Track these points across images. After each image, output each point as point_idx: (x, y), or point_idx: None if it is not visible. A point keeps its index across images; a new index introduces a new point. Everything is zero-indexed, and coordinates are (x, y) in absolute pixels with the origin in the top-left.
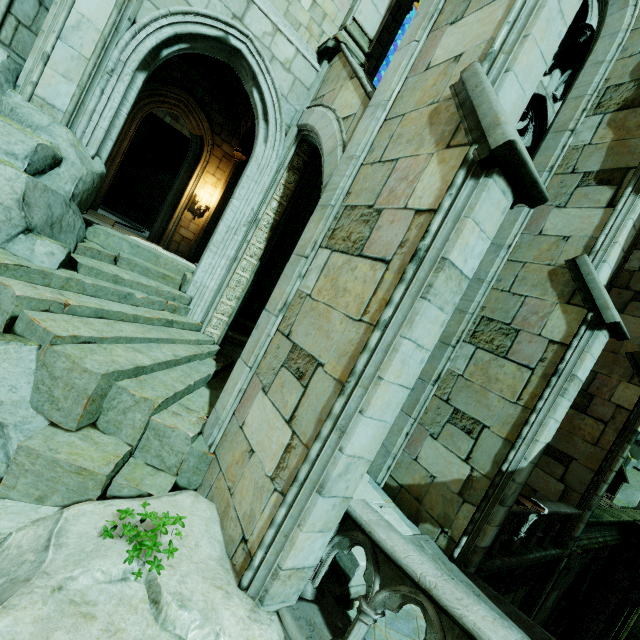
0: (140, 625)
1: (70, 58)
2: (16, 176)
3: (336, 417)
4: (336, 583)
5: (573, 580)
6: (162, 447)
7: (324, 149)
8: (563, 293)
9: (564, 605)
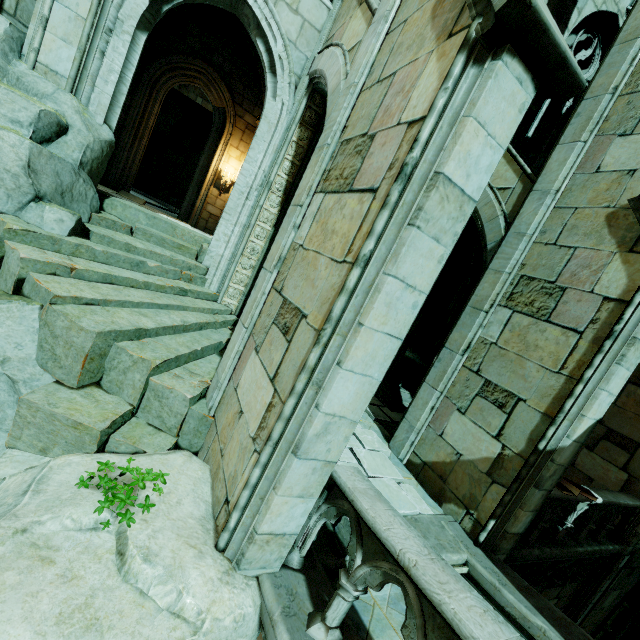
0: (101, 575)
1: (68, 20)
2: (20, 142)
3: (312, 370)
4: (331, 555)
5: (638, 581)
6: (162, 408)
7: (328, 89)
8: (624, 240)
9: (628, 607)
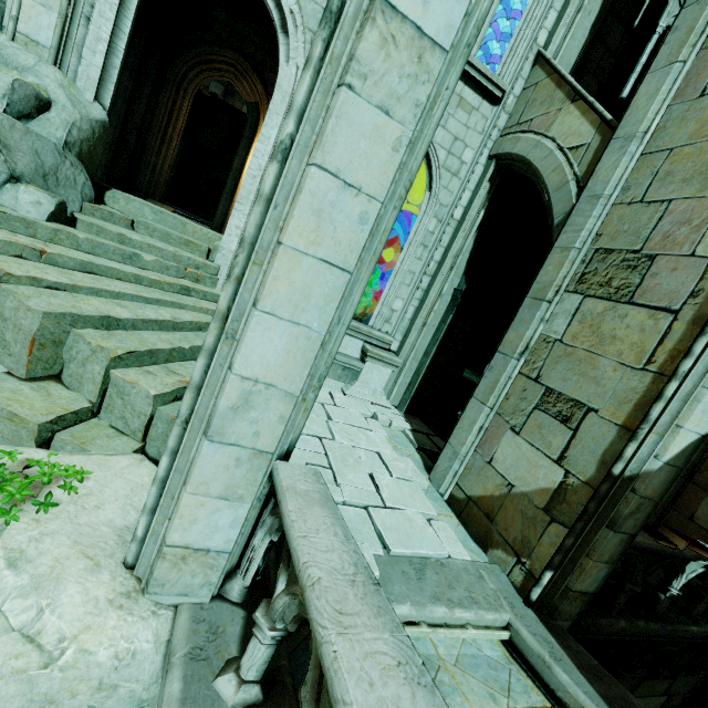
0: None
1: None
2: None
3: (225, 317)
4: None
5: None
6: (125, 407)
7: None
8: None
9: None
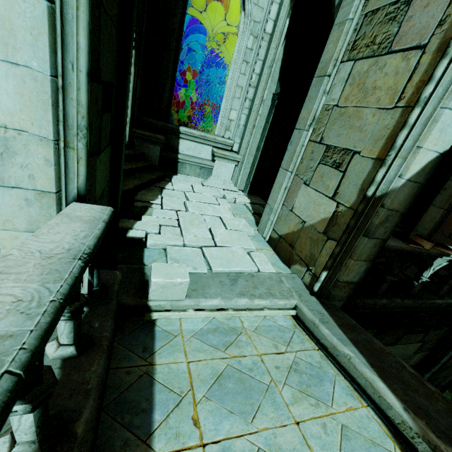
0: None
1: None
2: None
3: None
4: (134, 296)
5: None
6: None
7: None
8: None
9: None
